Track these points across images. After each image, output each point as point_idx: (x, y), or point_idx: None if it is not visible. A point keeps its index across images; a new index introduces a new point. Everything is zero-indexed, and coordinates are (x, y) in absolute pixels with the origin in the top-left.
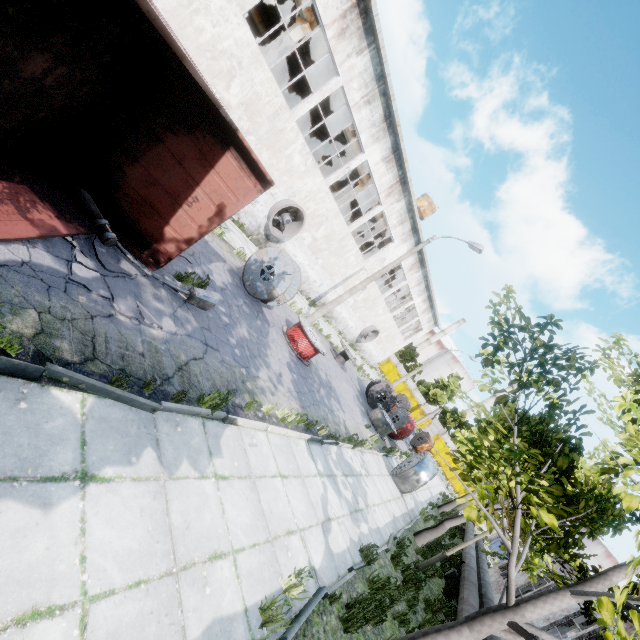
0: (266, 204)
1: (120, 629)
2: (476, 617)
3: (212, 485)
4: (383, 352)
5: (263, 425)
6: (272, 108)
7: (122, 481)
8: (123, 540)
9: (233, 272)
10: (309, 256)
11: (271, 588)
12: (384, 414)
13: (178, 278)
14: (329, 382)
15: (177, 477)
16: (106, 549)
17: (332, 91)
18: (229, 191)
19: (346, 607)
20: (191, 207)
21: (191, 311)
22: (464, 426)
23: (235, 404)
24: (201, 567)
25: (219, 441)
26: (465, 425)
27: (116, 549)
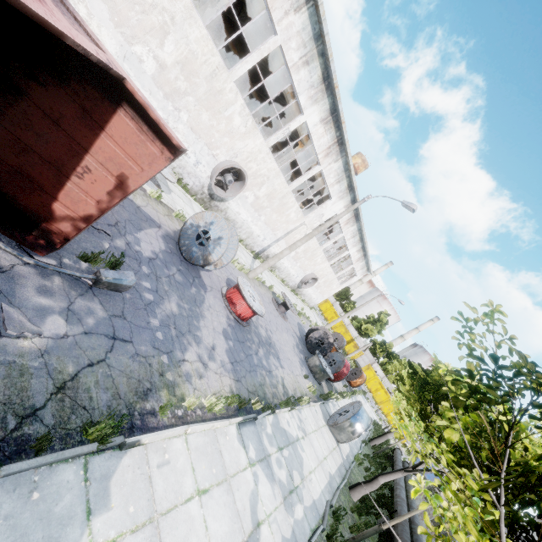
0: (208, 165)
1: None
2: None
3: None
4: (321, 295)
5: (180, 430)
6: (209, 68)
7: None
8: None
9: (168, 237)
10: (252, 213)
11: None
12: (322, 361)
13: (82, 259)
14: (269, 338)
15: None
16: None
17: (270, 50)
18: (129, 159)
19: None
20: (82, 179)
21: (98, 297)
22: (391, 356)
23: (145, 411)
24: None
25: (108, 483)
26: (392, 355)
27: None
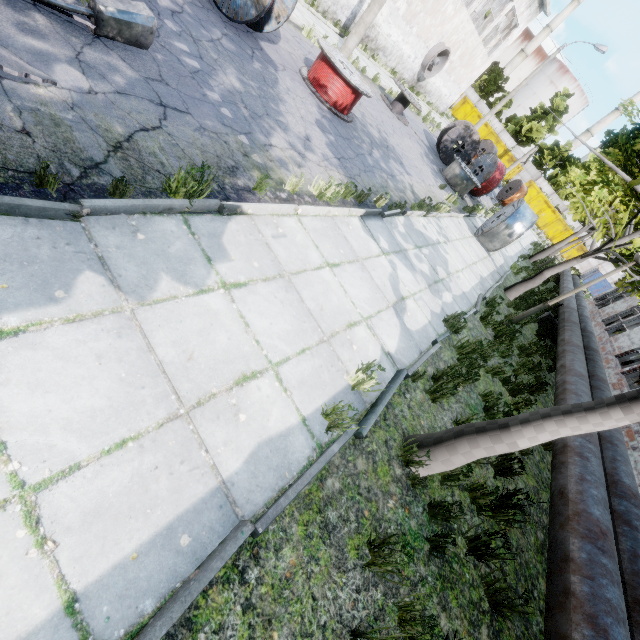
0: None
1: (106, 502)
2: (639, 398)
3: (221, 298)
4: (457, 86)
5: (288, 208)
6: None
7: (45, 328)
8: (75, 402)
9: None
10: None
11: (335, 388)
12: (463, 167)
13: None
14: (384, 141)
15: (155, 301)
16: (44, 422)
17: None
18: None
19: (432, 379)
20: None
21: (115, 52)
22: (567, 162)
23: (238, 187)
24: (226, 396)
25: (220, 241)
26: (568, 161)
27: (65, 416)
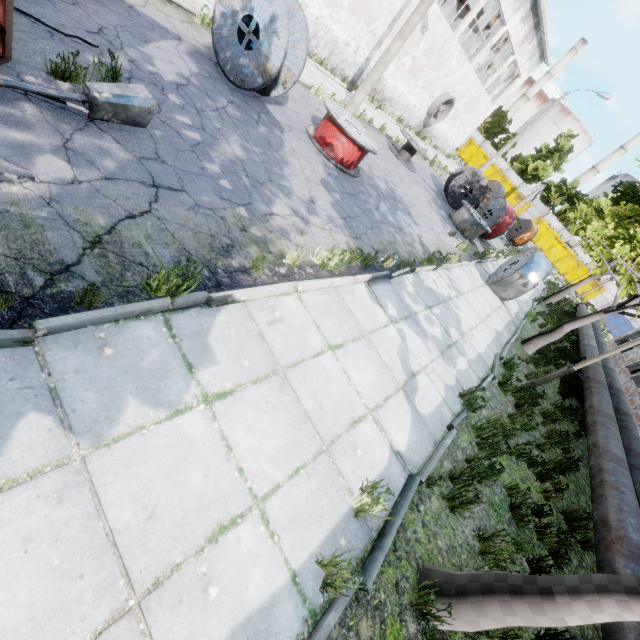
0: None
1: None
2: None
3: (199, 417)
4: (462, 131)
5: (287, 287)
6: None
7: None
8: None
9: (199, 55)
10: None
11: (334, 517)
12: (472, 213)
13: (54, 74)
14: (392, 191)
15: (115, 438)
16: None
17: None
18: None
19: (449, 477)
20: None
21: (109, 134)
22: (575, 199)
23: (231, 269)
24: (194, 563)
25: (205, 340)
26: (576, 197)
27: None
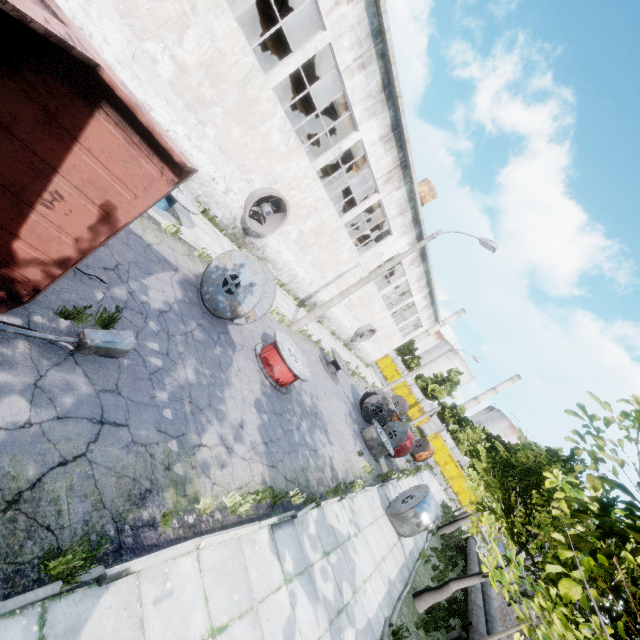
0: (241, 192)
1: None
2: None
3: None
4: (380, 350)
5: (189, 546)
6: (241, 71)
7: None
8: None
9: (188, 283)
10: (296, 252)
11: None
12: (380, 433)
13: (61, 316)
14: (315, 406)
15: None
16: None
17: (317, 50)
18: (116, 181)
19: None
20: (52, 209)
21: (82, 366)
22: (463, 422)
23: (140, 523)
24: None
25: (77, 638)
26: (464, 421)
27: None
